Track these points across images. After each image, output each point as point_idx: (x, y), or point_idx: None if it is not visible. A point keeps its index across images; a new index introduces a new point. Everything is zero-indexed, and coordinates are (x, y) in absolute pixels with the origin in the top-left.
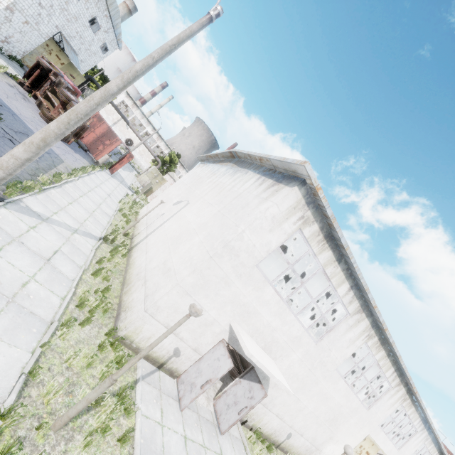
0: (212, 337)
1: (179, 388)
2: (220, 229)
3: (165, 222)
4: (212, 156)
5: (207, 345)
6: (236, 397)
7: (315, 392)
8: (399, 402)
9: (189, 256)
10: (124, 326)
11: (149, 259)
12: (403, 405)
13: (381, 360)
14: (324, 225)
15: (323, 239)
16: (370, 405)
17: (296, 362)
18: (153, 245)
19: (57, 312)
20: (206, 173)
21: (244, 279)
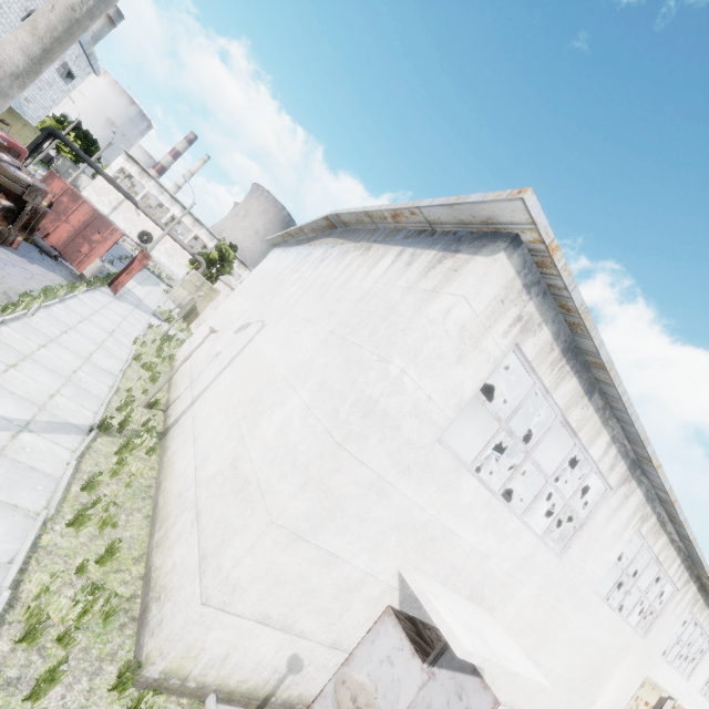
0: (367, 609)
1: None
2: (345, 374)
3: (224, 370)
4: (292, 234)
5: (357, 629)
6: None
7: (563, 642)
8: (687, 610)
9: (286, 444)
10: (156, 652)
11: (202, 456)
12: (693, 612)
13: (662, 552)
14: (560, 327)
15: (561, 356)
16: (646, 629)
17: (529, 603)
18: (207, 422)
19: None
20: (287, 265)
21: (418, 475)
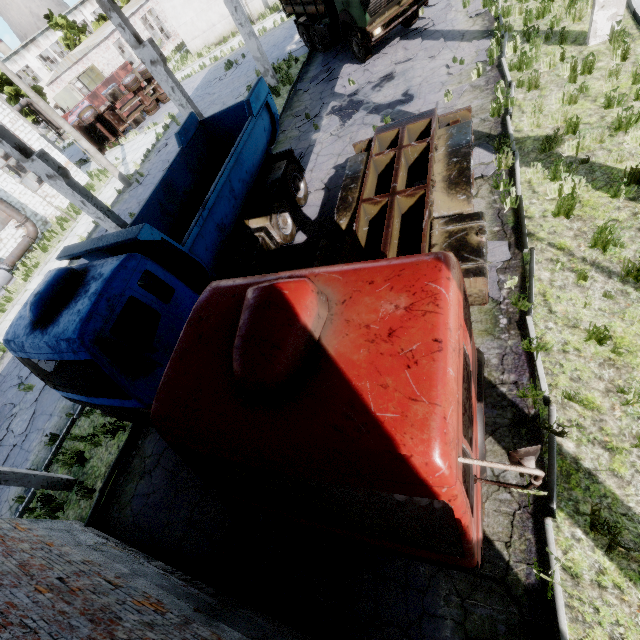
0: None
1: None
2: None
3: None
4: None
5: None
6: None
7: None
8: None
9: None
10: None
11: None
12: None
13: None
14: None
15: None
16: None
17: None
18: None
19: None
20: None
21: None
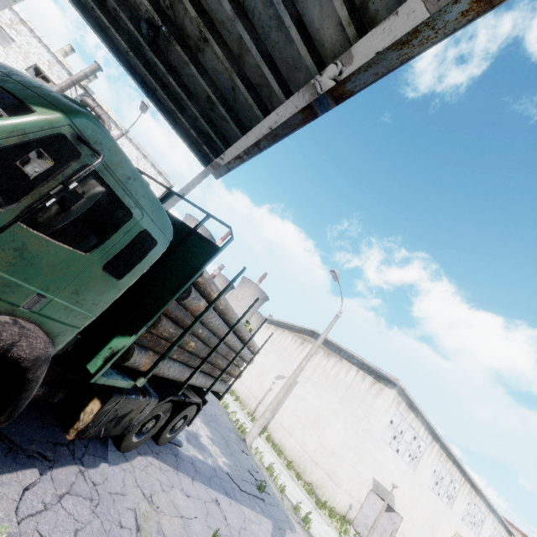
0: (366, 489)
1: (357, 530)
2: (355, 419)
3: (284, 401)
4: (285, 323)
5: (363, 496)
6: (383, 526)
7: (419, 507)
8: (468, 496)
9: (343, 441)
10: (328, 499)
11: (301, 442)
12: (471, 497)
13: (450, 468)
14: (407, 401)
15: (408, 408)
16: (451, 505)
17: (406, 489)
18: (293, 427)
19: (310, 502)
20: (290, 344)
21: (377, 448)
